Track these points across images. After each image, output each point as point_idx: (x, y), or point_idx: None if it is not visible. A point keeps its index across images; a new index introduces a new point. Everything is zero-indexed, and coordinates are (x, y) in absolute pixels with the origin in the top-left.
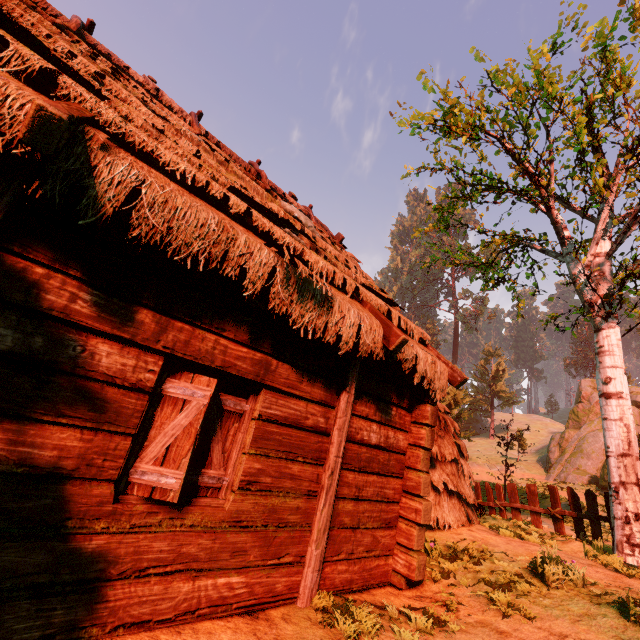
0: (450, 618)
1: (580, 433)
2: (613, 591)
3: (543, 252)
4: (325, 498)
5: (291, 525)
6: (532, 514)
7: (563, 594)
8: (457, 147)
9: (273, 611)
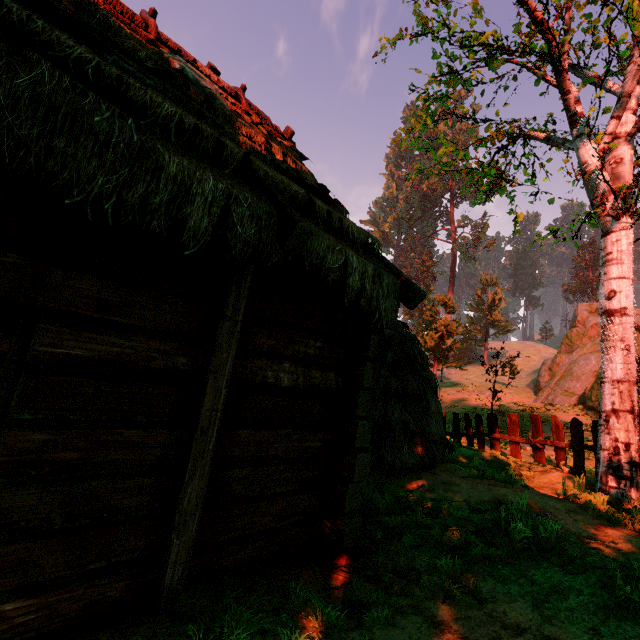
0: (377, 600)
1: (572, 357)
2: (594, 551)
3: (547, 141)
4: (191, 468)
5: (130, 511)
6: (511, 444)
7: (529, 559)
8: (445, 0)
9: (103, 628)
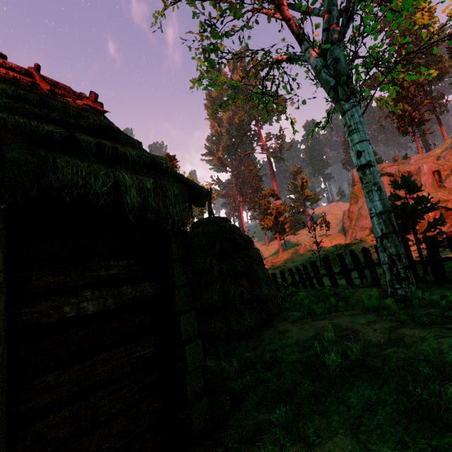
0: None
1: (359, 205)
2: (390, 355)
3: (289, 60)
4: None
5: None
6: (330, 278)
7: (345, 382)
8: None
9: None
